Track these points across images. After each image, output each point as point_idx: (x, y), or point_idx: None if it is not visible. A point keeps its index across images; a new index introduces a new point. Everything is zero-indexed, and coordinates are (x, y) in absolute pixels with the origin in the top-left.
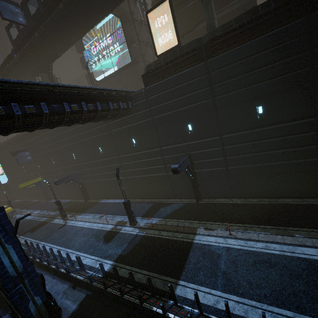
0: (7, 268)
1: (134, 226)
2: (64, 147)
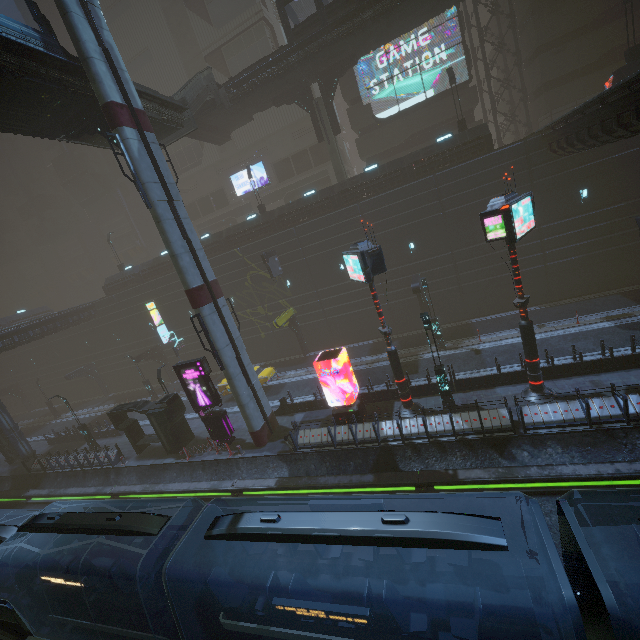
0: None
1: None
2: (392, 232)
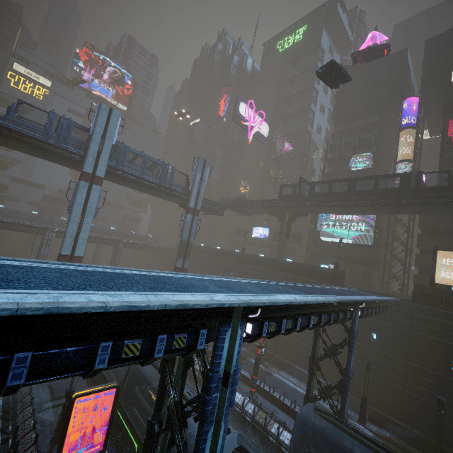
0: (345, 411)
1: (364, 426)
2: None
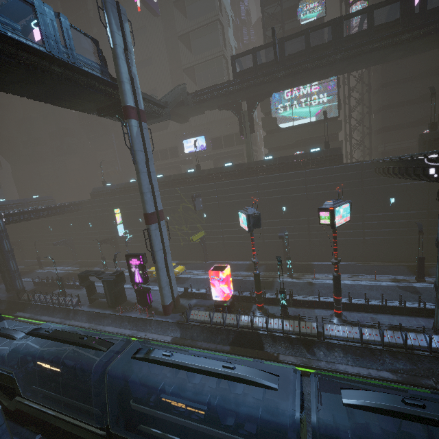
0: None
1: (425, 282)
2: (273, 198)
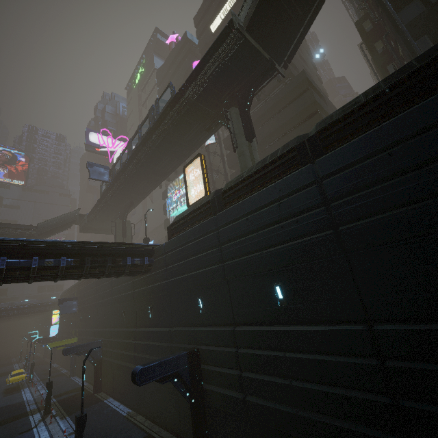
0: None
1: None
2: (100, 303)
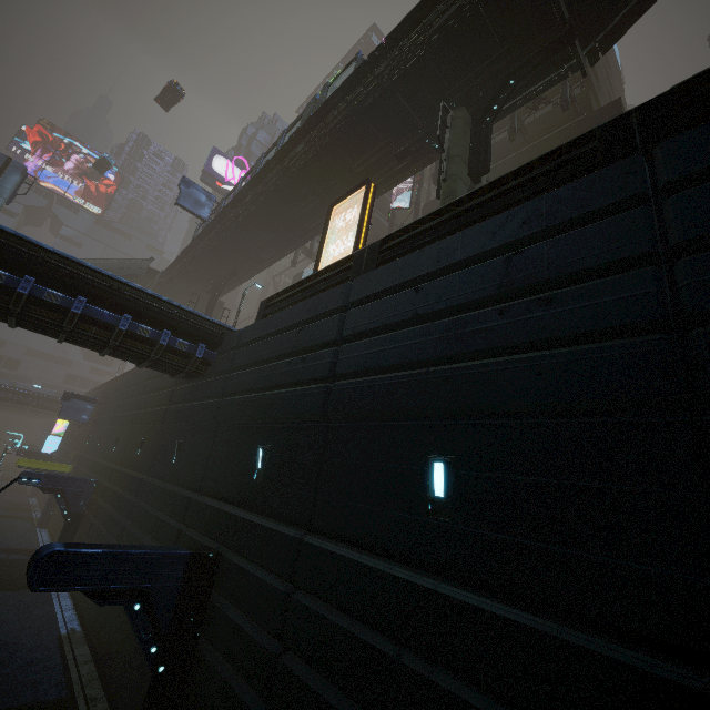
0: None
1: None
2: (120, 416)
